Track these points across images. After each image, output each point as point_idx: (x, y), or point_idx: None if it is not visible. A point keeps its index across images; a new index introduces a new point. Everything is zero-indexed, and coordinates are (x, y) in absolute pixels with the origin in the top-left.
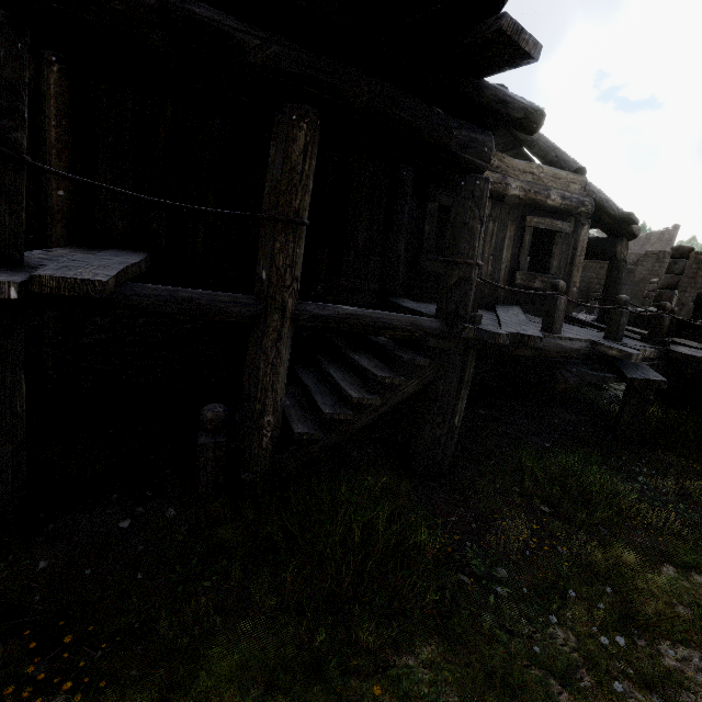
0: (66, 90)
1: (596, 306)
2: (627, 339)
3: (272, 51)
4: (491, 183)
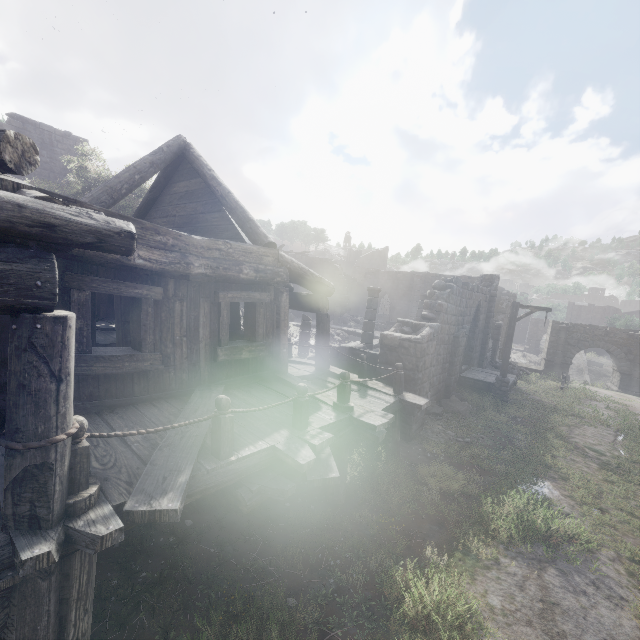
0: None
1: (274, 405)
2: (322, 409)
3: None
4: (167, 264)
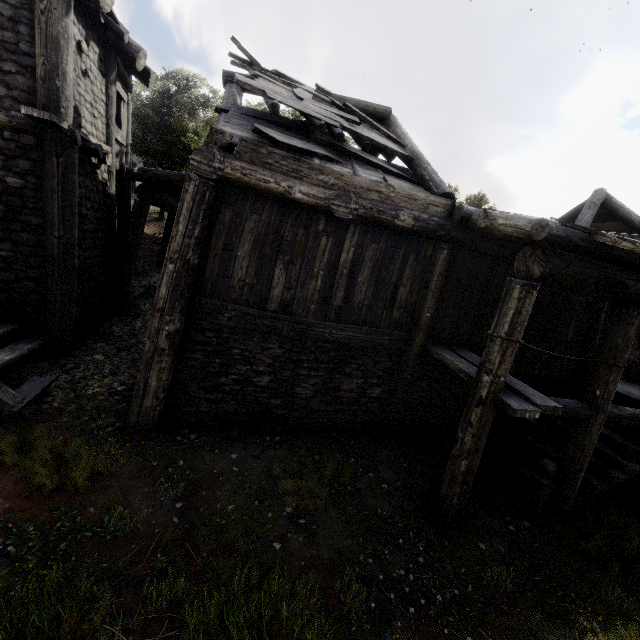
0: (446, 262)
1: None
2: None
3: (638, 286)
4: None
